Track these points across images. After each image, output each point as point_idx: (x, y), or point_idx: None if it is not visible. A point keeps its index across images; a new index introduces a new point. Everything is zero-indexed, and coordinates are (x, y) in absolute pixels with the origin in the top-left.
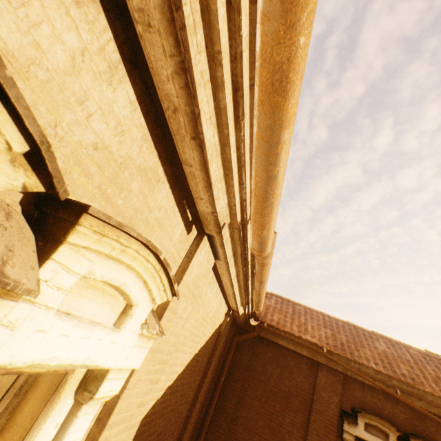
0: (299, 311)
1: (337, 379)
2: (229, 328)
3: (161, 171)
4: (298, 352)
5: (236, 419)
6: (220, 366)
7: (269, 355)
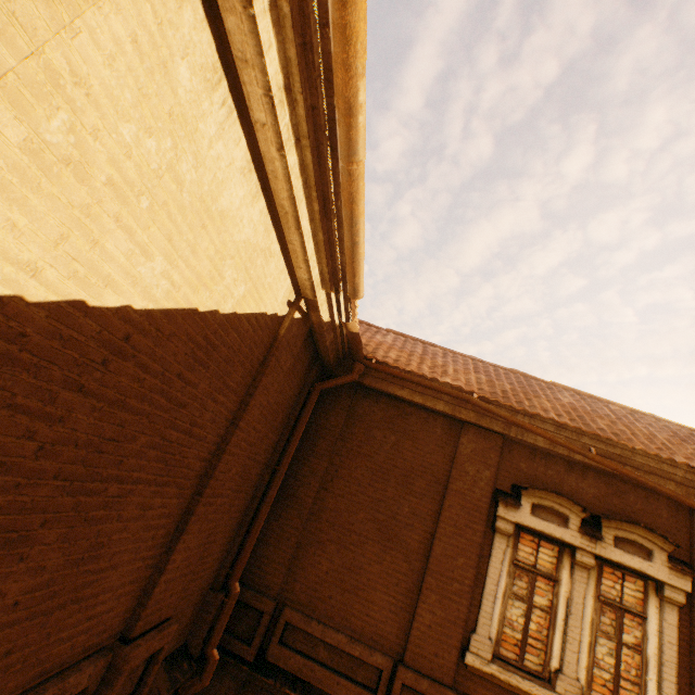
0: (434, 353)
1: (492, 445)
2: (305, 361)
3: None
4: (428, 408)
5: (319, 514)
6: (288, 427)
7: (378, 416)
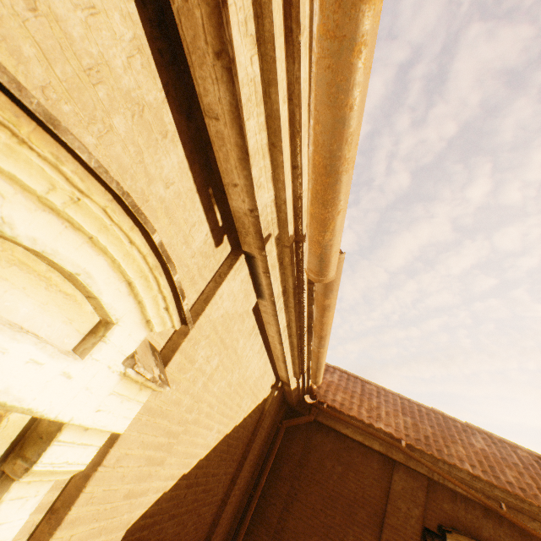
0: (370, 392)
1: (419, 484)
2: (276, 407)
3: (170, 121)
4: (367, 445)
5: (281, 533)
6: (262, 458)
7: (328, 447)
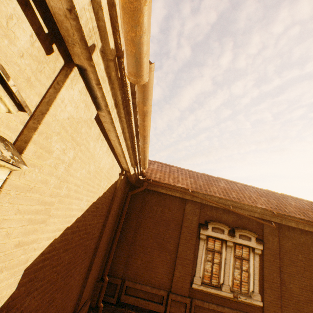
0: (173, 170)
1: (197, 207)
2: (124, 186)
3: None
4: (173, 195)
5: (135, 242)
6: (120, 212)
7: (154, 200)
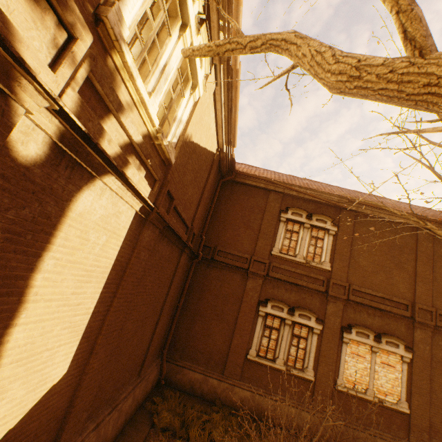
0: (260, 170)
1: (279, 197)
2: (217, 171)
3: None
4: (258, 187)
5: (224, 222)
6: (213, 193)
7: (241, 191)
